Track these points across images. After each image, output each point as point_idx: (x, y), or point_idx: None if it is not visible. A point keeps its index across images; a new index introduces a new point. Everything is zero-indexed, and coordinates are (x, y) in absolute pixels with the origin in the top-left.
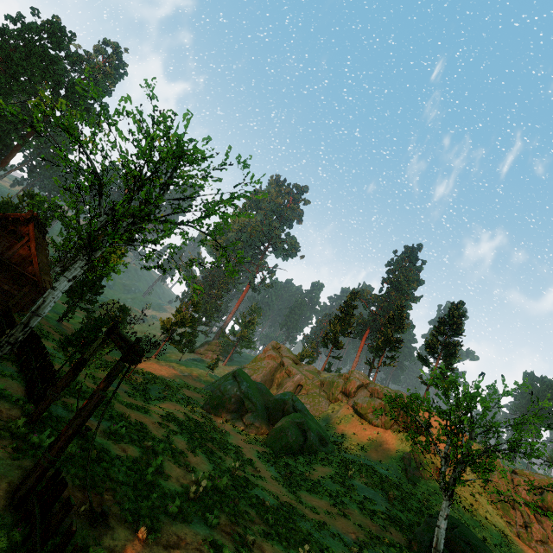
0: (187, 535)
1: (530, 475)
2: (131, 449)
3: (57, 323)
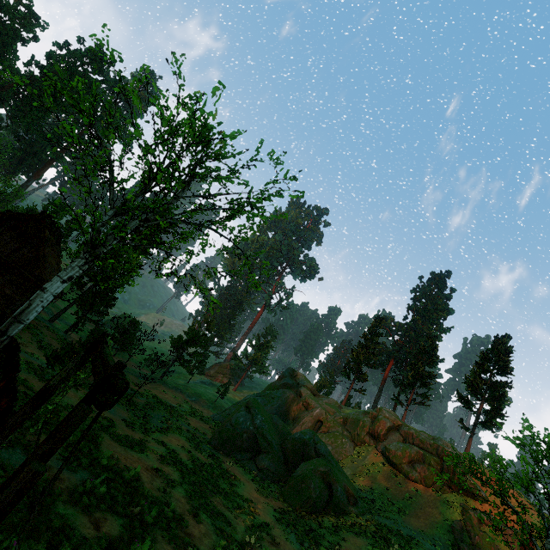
0: None
1: None
2: (109, 522)
3: (63, 334)
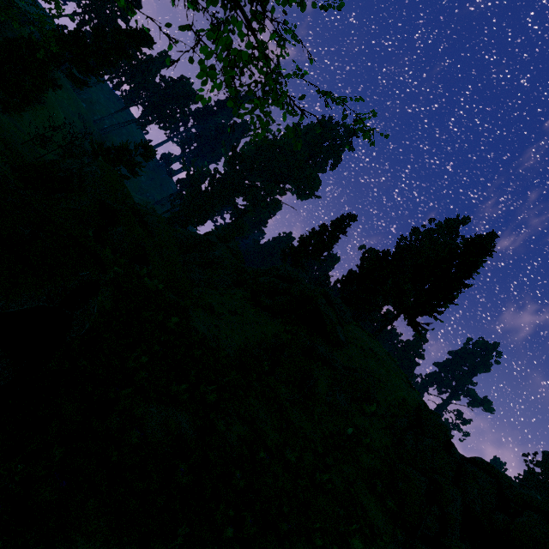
0: None
1: (503, 478)
2: None
3: None
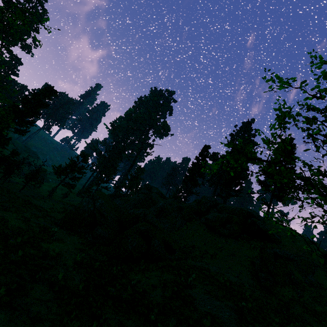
0: None
1: None
2: None
3: None
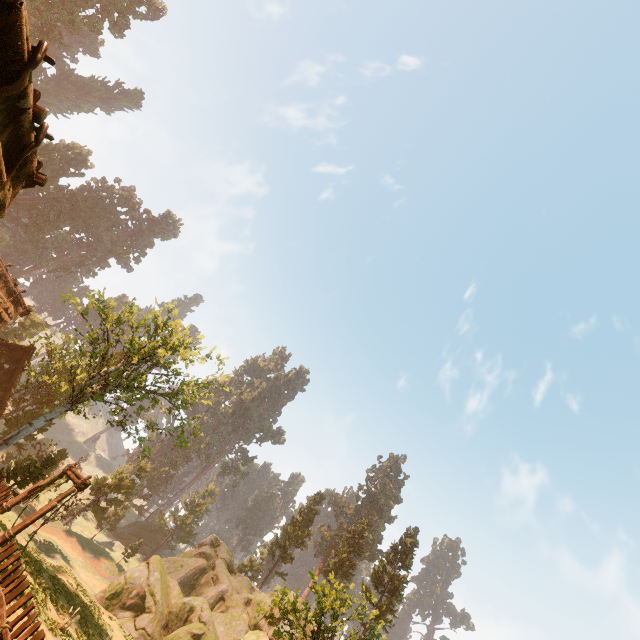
0: (52, 638)
1: None
2: (30, 578)
3: None
